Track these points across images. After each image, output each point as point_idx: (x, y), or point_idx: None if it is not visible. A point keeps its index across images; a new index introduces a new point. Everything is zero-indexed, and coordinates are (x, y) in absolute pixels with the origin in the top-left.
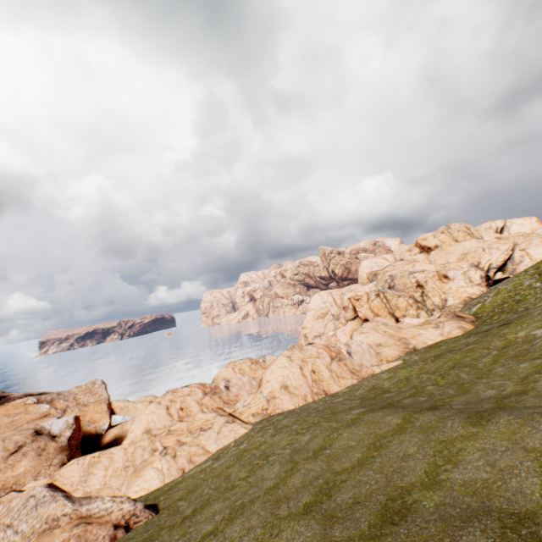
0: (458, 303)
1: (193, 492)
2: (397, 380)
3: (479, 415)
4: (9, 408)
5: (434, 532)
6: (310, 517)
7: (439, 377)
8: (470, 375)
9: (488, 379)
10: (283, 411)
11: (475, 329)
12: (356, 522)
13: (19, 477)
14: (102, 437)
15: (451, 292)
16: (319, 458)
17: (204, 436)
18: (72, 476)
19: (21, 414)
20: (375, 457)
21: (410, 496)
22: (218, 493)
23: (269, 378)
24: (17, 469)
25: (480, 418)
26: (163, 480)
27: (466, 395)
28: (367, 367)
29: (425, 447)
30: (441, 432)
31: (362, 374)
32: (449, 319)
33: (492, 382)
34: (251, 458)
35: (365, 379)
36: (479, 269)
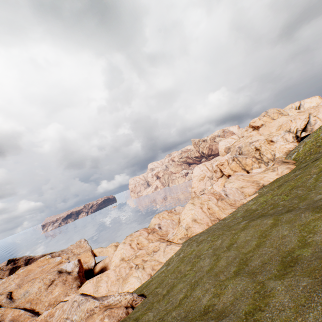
0: (282, 155)
1: (162, 283)
2: (259, 203)
3: (319, 207)
4: (39, 263)
5: (317, 263)
6: (240, 276)
7: (284, 196)
8: (303, 191)
9: (315, 190)
10: (196, 233)
11: (297, 167)
12: (269, 271)
13: (57, 297)
14: (94, 269)
15: (277, 149)
16: (231, 249)
17: (156, 255)
18: (89, 289)
19: (46, 265)
20: (265, 241)
21: (294, 253)
22: (177, 280)
23: (184, 217)
24: (54, 293)
25: (320, 209)
26: (140, 282)
27: (305, 201)
28: (238, 200)
29: (293, 229)
30: (299, 220)
31: (237, 205)
32: (280, 165)
33: (318, 191)
34: (189, 259)
35: (239, 207)
36: (291, 133)
